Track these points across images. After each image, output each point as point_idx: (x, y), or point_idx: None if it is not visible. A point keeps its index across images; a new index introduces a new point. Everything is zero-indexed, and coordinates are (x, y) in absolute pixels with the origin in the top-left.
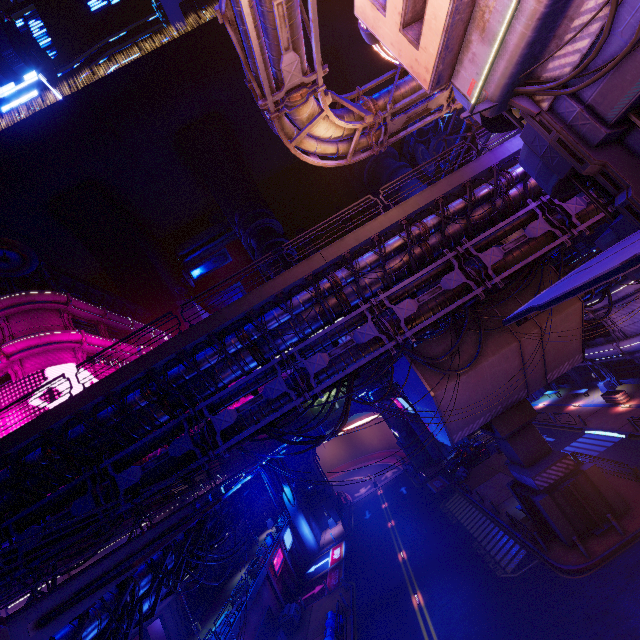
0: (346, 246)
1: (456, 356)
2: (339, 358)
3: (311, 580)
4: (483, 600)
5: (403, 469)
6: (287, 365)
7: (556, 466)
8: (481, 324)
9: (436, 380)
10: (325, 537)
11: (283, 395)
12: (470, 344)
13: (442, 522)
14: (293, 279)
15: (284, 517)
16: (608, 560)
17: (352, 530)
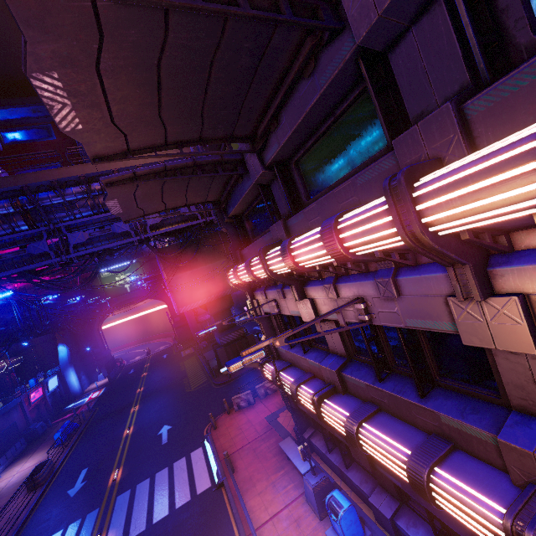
0: (116, 165)
1: (188, 258)
2: (98, 239)
3: (66, 412)
4: (171, 402)
5: (173, 344)
6: (53, 234)
7: (234, 333)
8: (200, 241)
9: (171, 270)
10: (91, 386)
11: (45, 254)
12: (199, 253)
13: (176, 371)
14: (68, 175)
15: (55, 369)
16: (238, 378)
17: (115, 381)
